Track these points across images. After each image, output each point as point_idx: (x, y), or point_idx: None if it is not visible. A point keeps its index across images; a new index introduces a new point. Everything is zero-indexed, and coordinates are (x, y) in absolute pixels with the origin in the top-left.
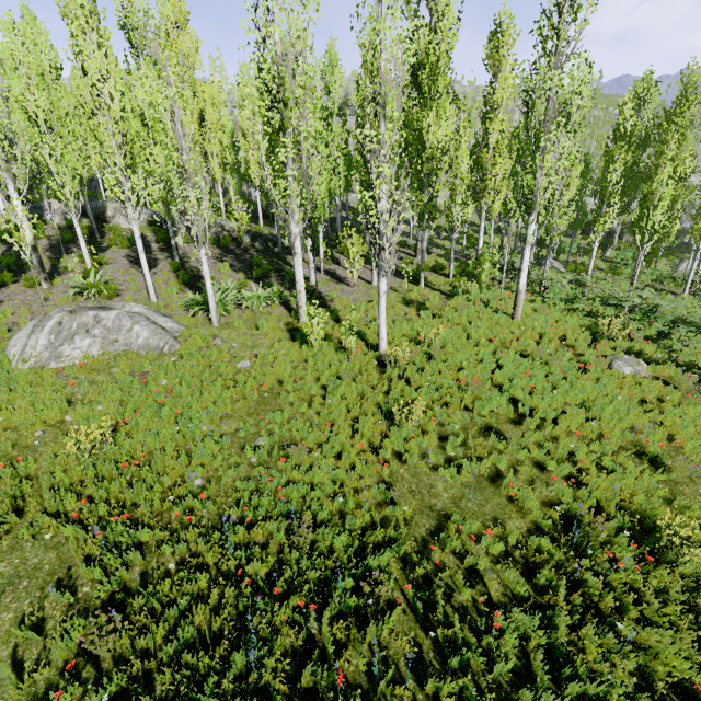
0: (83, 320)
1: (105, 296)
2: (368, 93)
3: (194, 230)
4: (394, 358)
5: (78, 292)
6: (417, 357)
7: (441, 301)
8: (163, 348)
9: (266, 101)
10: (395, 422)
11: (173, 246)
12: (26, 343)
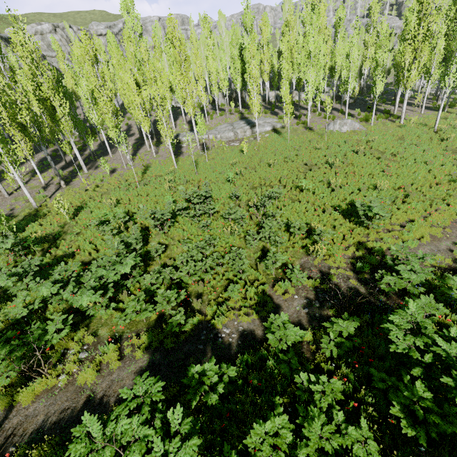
0: (344, 122)
1: (332, 119)
2: (440, 35)
3: (378, 94)
4: (441, 129)
5: (321, 119)
6: (449, 129)
7: (455, 116)
8: (363, 129)
9: (413, 52)
10: (444, 139)
11: (341, 104)
12: (334, 127)
